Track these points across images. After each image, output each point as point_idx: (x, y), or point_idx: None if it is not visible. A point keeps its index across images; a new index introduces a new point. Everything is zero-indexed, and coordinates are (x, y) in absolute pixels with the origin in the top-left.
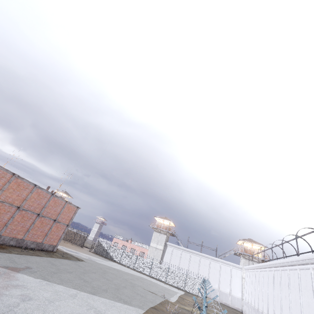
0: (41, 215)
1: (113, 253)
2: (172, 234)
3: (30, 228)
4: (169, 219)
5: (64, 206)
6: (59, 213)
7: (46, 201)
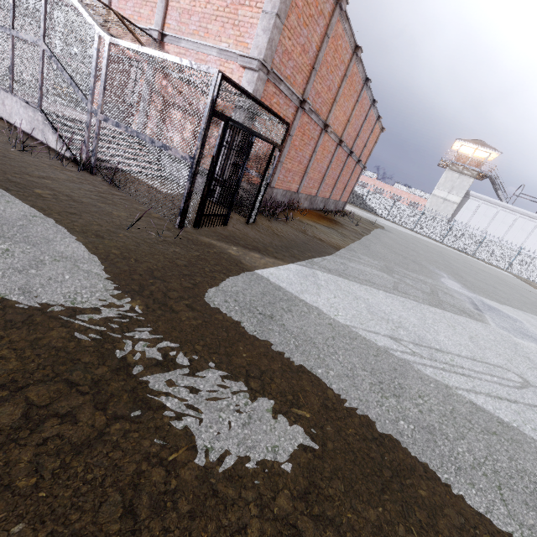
0: (354, 153)
1: (374, 203)
2: (481, 177)
3: (337, 179)
4: (491, 147)
5: (372, 130)
6: (364, 146)
7: (362, 121)
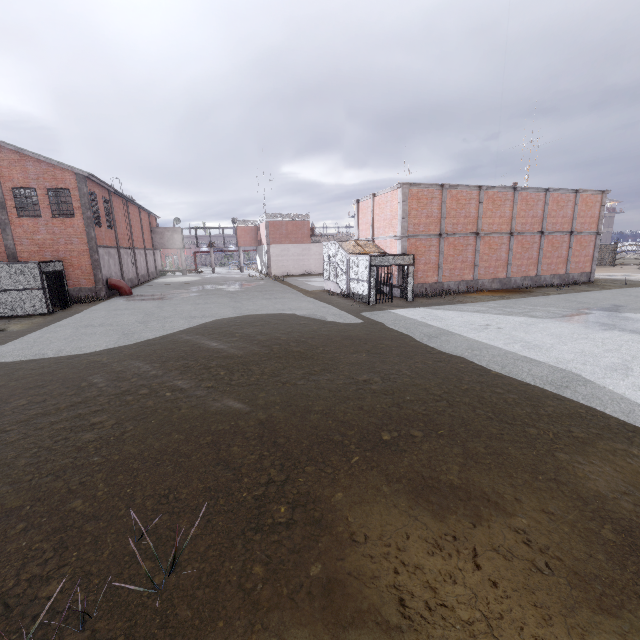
0: (547, 232)
1: None
2: None
3: (539, 258)
4: None
5: (575, 202)
6: (572, 218)
7: (542, 207)
